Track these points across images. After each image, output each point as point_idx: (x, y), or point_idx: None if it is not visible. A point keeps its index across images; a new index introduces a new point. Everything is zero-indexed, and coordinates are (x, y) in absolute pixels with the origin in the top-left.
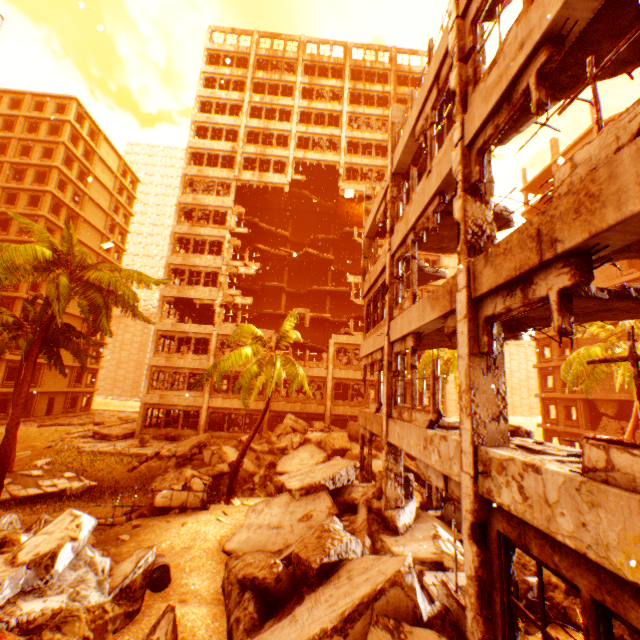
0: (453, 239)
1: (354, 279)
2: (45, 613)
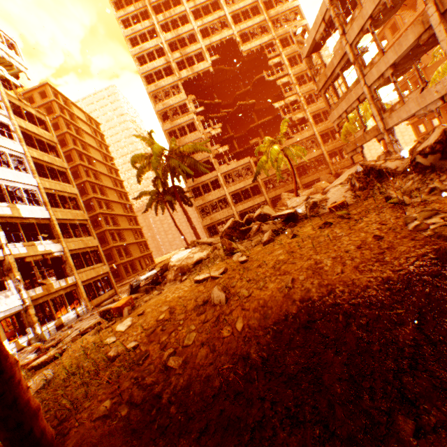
0: (383, 17)
1: (278, 105)
2: None
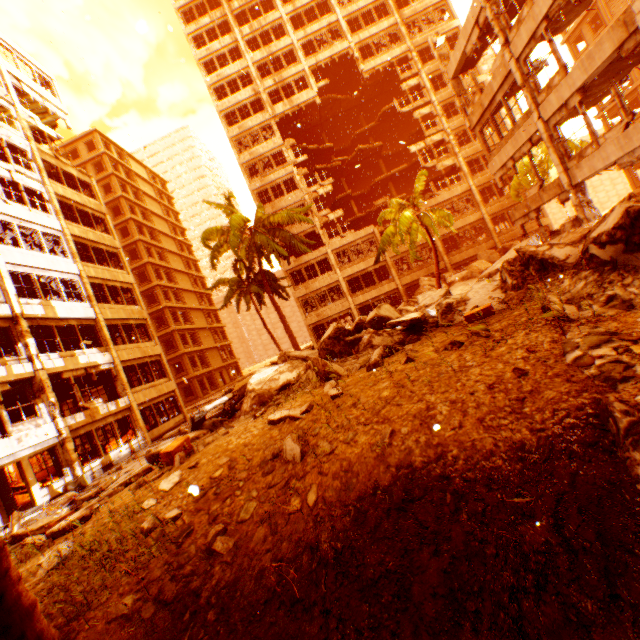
0: (567, 15)
1: (416, 148)
2: None
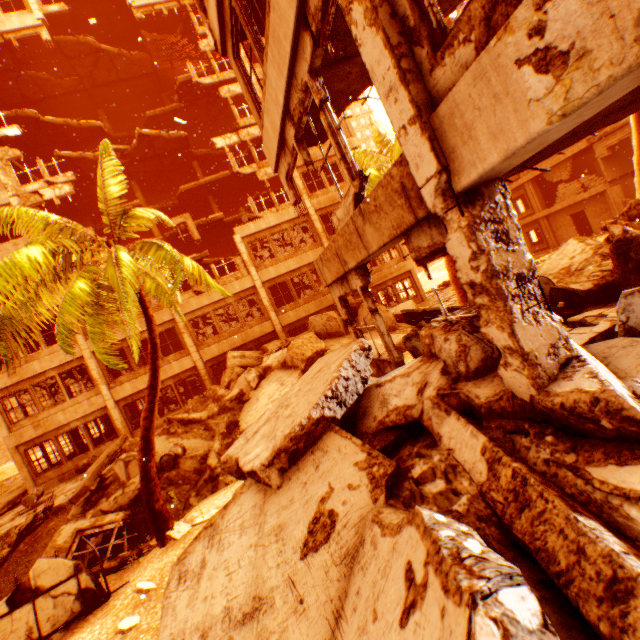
0: None
1: (225, 141)
2: None
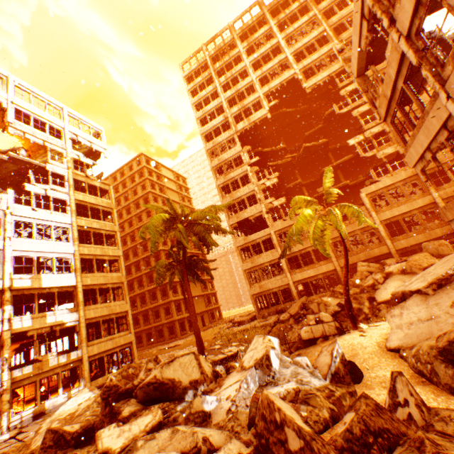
0: None
1: (354, 140)
2: (289, 392)
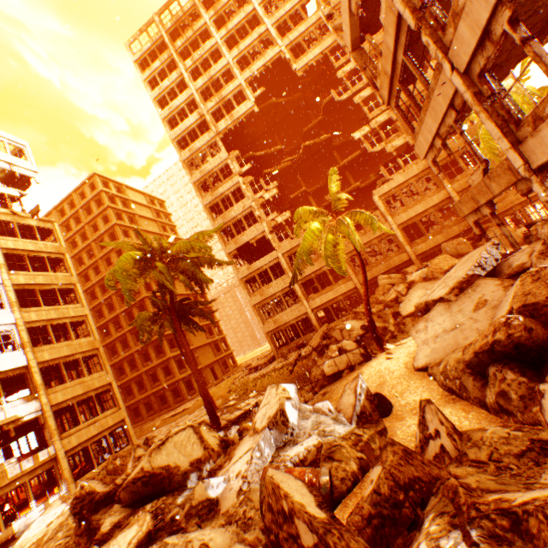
0: None
1: (360, 133)
2: (309, 450)
